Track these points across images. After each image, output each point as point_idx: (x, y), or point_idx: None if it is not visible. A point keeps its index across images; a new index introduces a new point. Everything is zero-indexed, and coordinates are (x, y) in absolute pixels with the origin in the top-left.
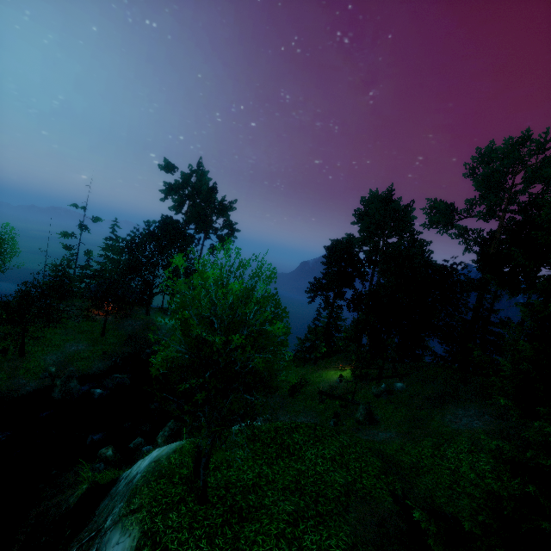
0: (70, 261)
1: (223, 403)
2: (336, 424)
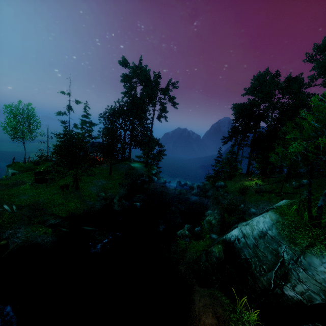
0: (66, 131)
1: None
2: None
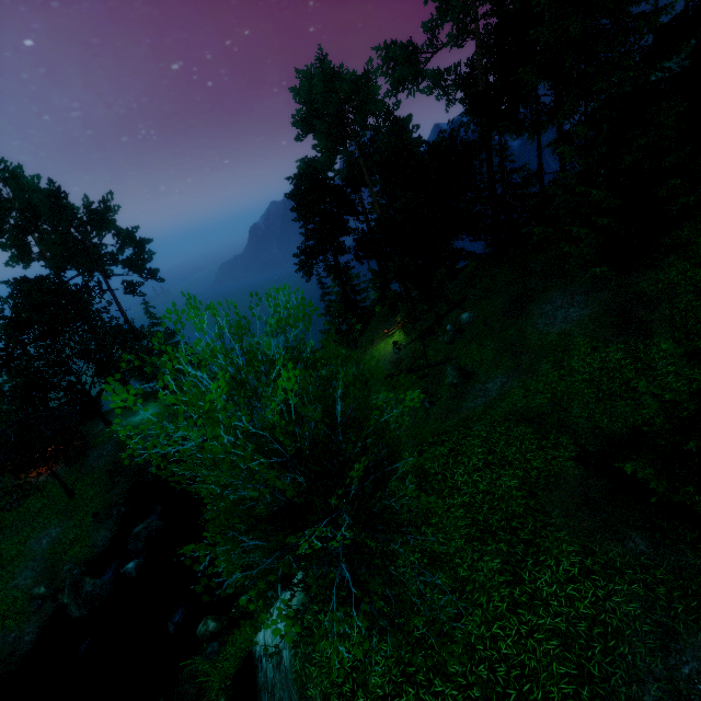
0: None
1: (382, 563)
2: (431, 403)
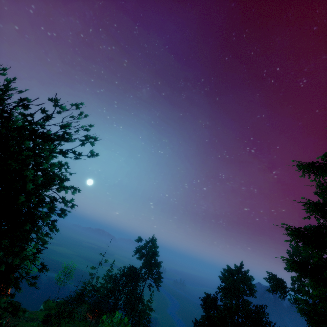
0: (89, 281)
1: None
2: None
